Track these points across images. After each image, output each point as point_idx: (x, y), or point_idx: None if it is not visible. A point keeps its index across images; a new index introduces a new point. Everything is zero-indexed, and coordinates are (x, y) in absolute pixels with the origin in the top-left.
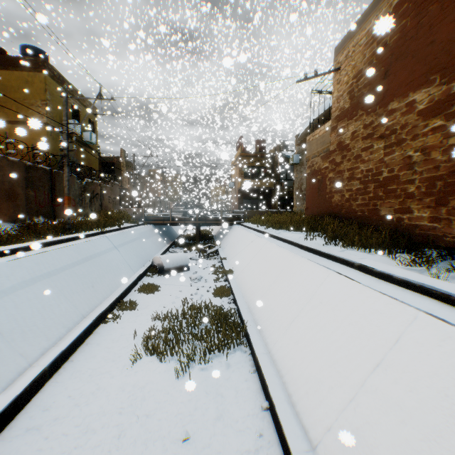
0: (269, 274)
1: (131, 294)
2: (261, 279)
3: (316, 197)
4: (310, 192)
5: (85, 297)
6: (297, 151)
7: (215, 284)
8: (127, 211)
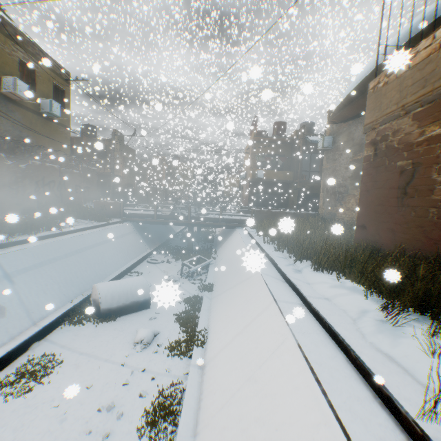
0: None
1: None
2: None
3: (391, 209)
4: (371, 194)
5: None
6: (329, 132)
7: (168, 362)
8: (102, 204)
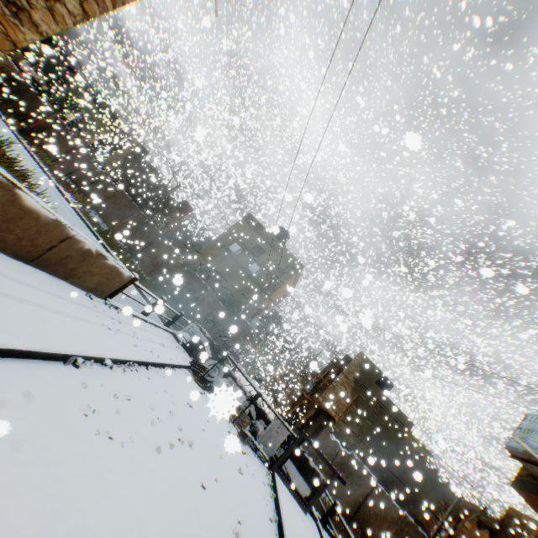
0: None
1: None
2: None
3: None
4: None
5: None
6: None
7: None
8: None
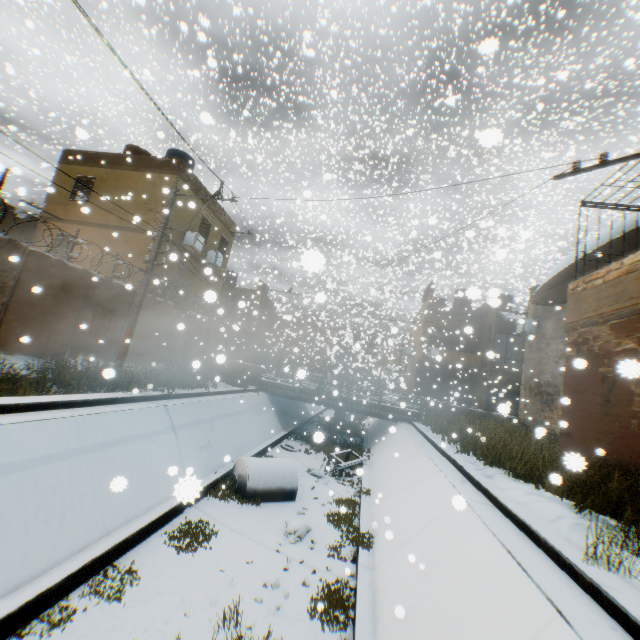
0: (457, 631)
1: (149, 541)
2: (434, 637)
3: (595, 416)
4: (574, 398)
5: (20, 546)
6: (532, 313)
7: (328, 560)
8: (238, 366)
